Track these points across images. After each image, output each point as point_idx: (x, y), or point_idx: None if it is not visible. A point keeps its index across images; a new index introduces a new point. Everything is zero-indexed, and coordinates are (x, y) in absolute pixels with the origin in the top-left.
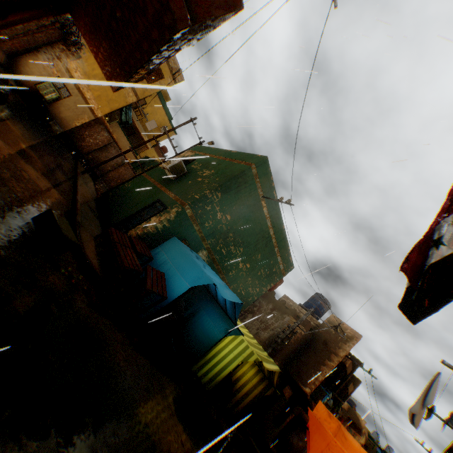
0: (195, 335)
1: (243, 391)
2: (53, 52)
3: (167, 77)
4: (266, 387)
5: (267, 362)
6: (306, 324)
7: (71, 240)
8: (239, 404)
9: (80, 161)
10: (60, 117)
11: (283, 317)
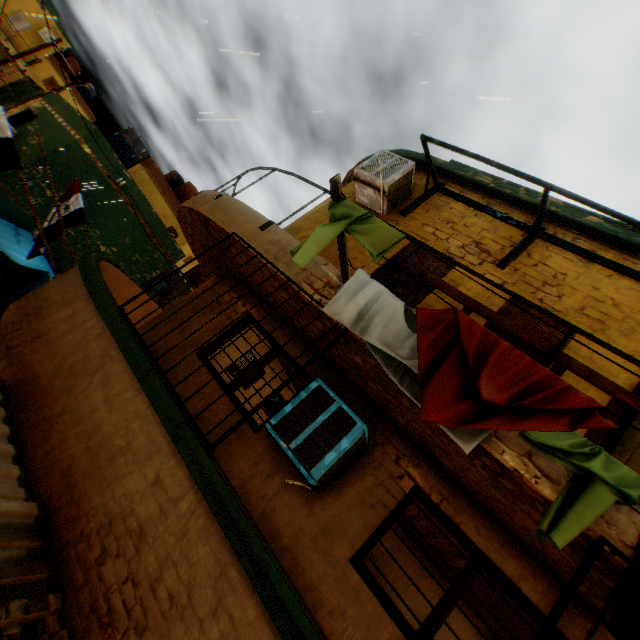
0: None
1: None
2: None
3: None
4: None
5: None
6: None
7: None
8: None
9: None
10: None
11: None
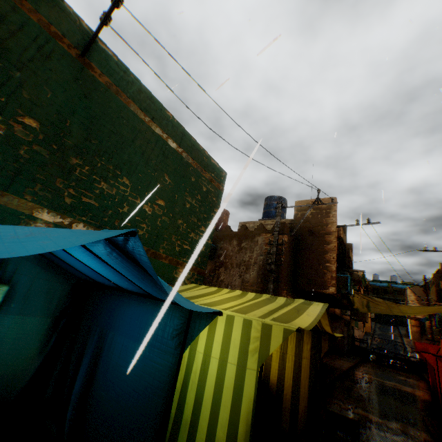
0: (118, 407)
1: (288, 379)
2: None
3: None
4: (315, 343)
5: (300, 315)
6: (282, 229)
7: None
8: (299, 406)
9: None
10: None
11: (255, 242)
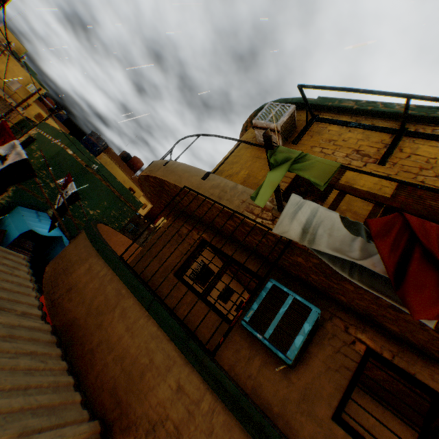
0: (53, 259)
1: None
2: None
3: None
4: None
5: None
6: None
7: None
8: None
9: None
10: None
11: None
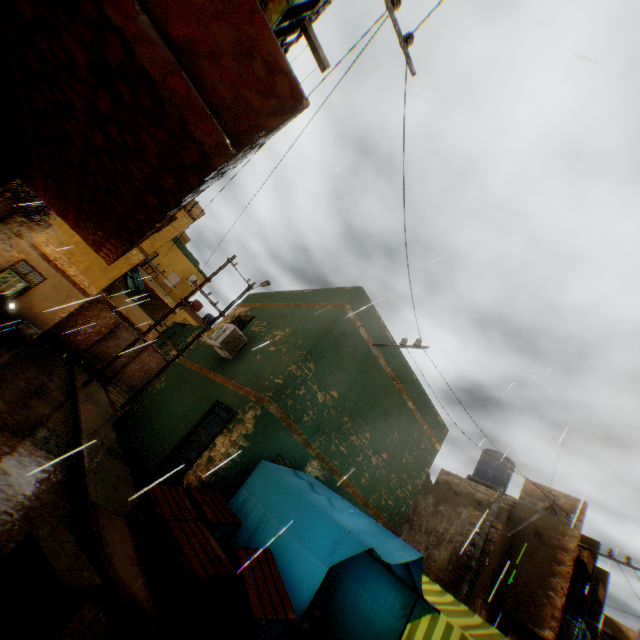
0: (351, 635)
1: None
2: (9, 229)
3: (180, 216)
4: None
5: None
6: (497, 513)
7: (83, 586)
8: None
9: (77, 364)
10: (34, 313)
11: (458, 512)
